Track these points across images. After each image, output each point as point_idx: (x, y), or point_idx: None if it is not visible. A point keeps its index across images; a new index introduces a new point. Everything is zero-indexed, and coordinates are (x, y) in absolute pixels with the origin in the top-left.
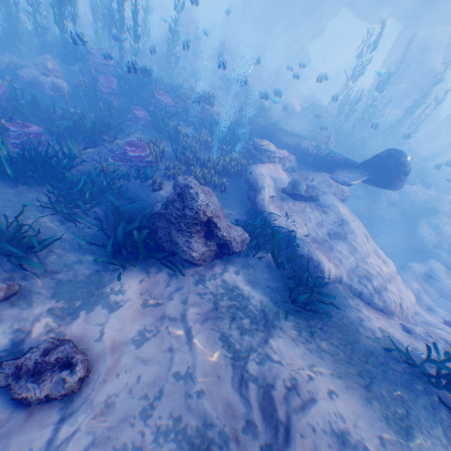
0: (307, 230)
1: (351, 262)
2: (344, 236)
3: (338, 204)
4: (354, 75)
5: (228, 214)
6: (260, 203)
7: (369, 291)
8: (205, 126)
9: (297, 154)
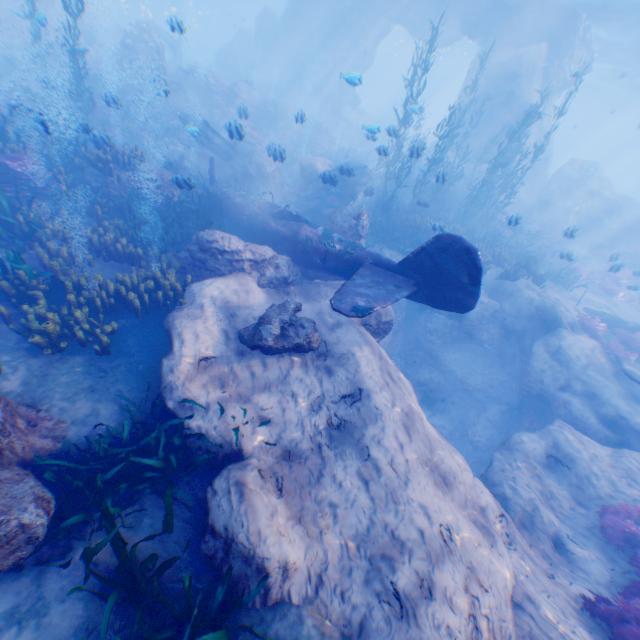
0: (282, 423)
1: (361, 511)
2: (358, 431)
3: (360, 350)
4: (405, 114)
5: (87, 414)
6: (165, 378)
7: (387, 614)
8: (121, 212)
9: (297, 251)
